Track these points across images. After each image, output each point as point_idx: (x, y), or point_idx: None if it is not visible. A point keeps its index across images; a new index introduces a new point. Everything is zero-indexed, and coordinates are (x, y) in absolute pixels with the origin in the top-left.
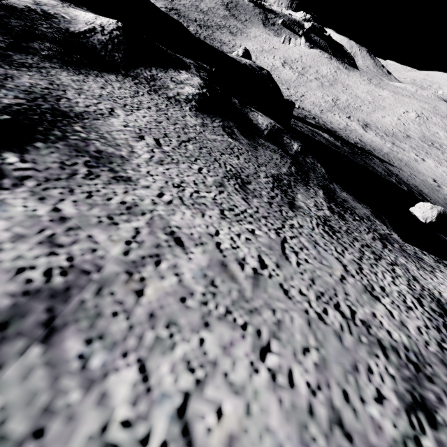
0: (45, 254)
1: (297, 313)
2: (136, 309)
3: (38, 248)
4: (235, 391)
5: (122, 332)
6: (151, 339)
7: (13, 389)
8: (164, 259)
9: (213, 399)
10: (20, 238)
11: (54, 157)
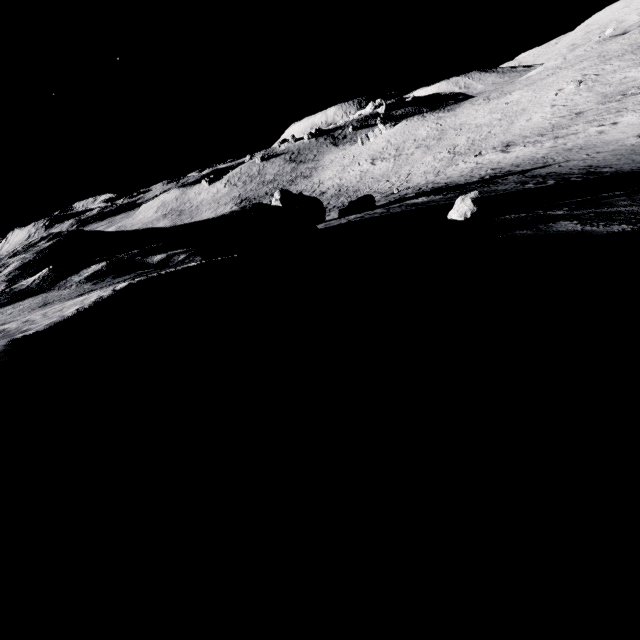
0: None
1: None
2: None
3: None
4: None
5: None
6: None
7: None
8: None
9: None
10: None
11: None
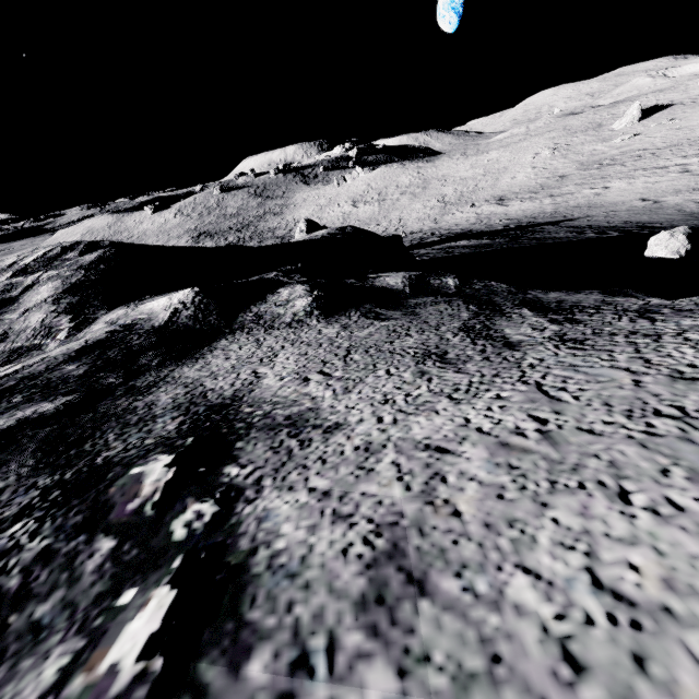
0: (347, 529)
1: (622, 444)
2: (468, 528)
3: (336, 527)
4: (629, 543)
5: (477, 553)
6: (508, 545)
7: (440, 640)
8: (445, 473)
9: (616, 560)
10: (314, 528)
11: (260, 447)
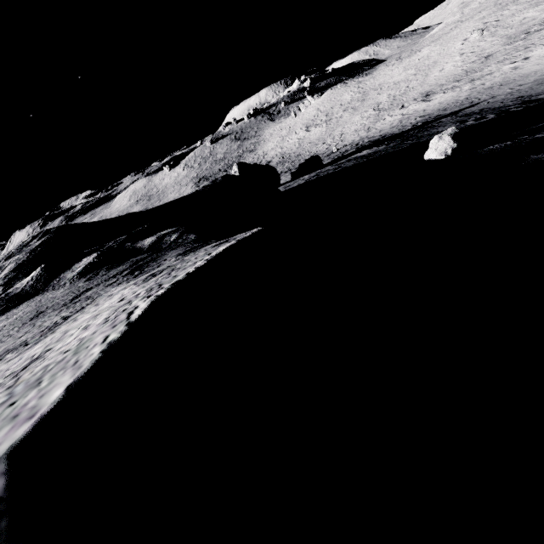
0: None
1: None
2: None
3: None
4: None
5: None
6: None
7: None
8: None
9: None
10: None
11: None
